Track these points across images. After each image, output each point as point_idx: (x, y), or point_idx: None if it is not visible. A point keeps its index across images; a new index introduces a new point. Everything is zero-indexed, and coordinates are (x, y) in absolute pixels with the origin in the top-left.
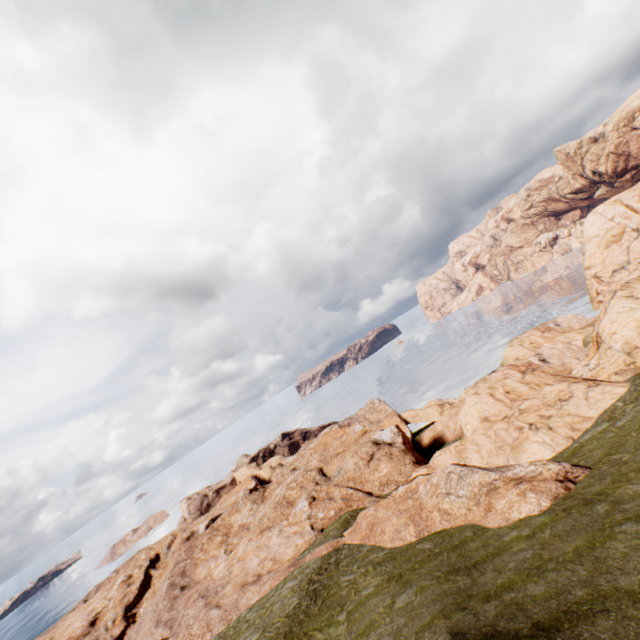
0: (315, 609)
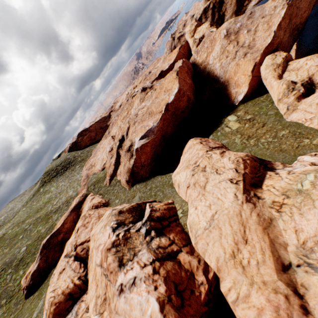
0: (49, 216)
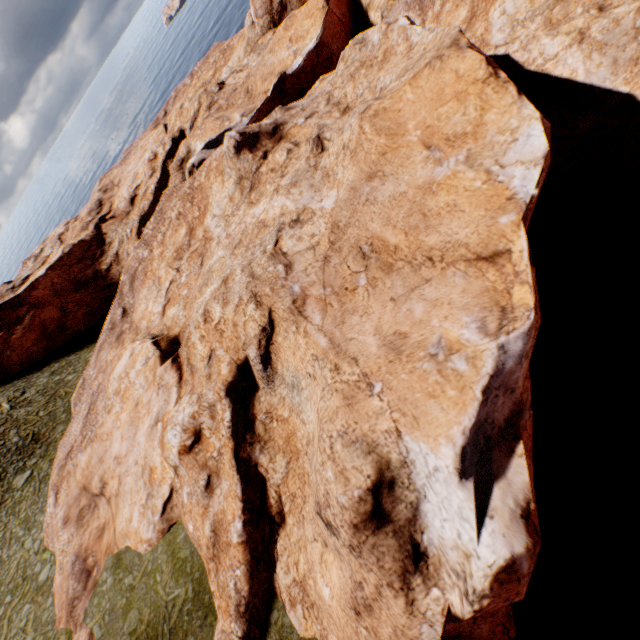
0: None
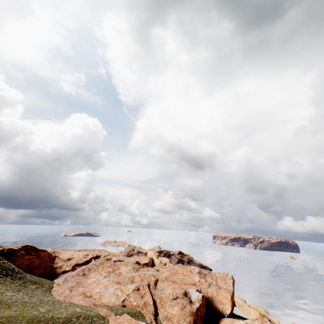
0: None
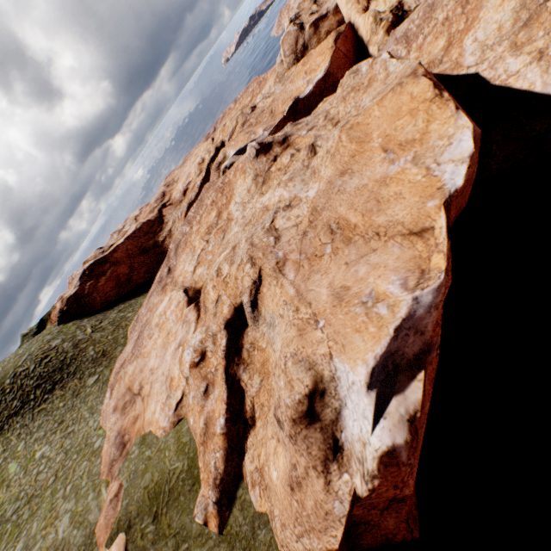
0: None
